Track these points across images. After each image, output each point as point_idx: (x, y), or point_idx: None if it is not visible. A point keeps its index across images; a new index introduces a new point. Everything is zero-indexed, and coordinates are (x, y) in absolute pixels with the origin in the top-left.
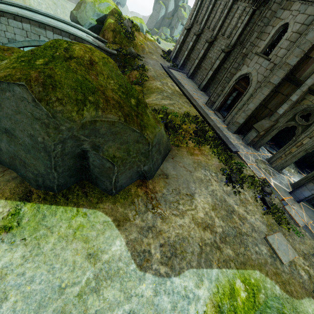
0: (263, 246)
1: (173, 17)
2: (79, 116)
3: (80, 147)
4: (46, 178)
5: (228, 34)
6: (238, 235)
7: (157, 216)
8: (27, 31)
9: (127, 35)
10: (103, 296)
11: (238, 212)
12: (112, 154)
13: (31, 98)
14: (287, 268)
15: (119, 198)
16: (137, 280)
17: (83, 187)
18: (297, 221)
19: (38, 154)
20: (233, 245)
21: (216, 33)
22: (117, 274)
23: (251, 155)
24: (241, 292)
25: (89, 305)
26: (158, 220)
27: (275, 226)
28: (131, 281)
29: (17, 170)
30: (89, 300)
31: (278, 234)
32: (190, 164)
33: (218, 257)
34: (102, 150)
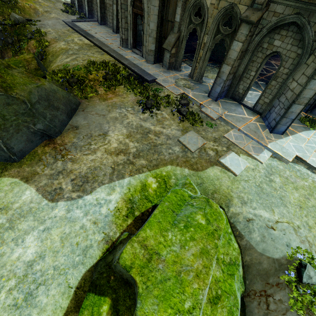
0: (176, 147)
1: None
2: None
3: None
4: None
5: None
6: (152, 148)
7: (67, 161)
8: None
9: None
10: (18, 229)
11: (154, 130)
12: None
13: None
14: (196, 154)
15: (25, 162)
16: (50, 209)
17: None
18: (212, 116)
19: None
20: (146, 156)
21: None
22: (29, 212)
23: (172, 77)
24: (152, 184)
25: (5, 238)
26: (68, 164)
27: (190, 128)
28: (44, 211)
29: None
30: (5, 235)
31: (190, 132)
32: (103, 109)
33: (130, 169)
34: None
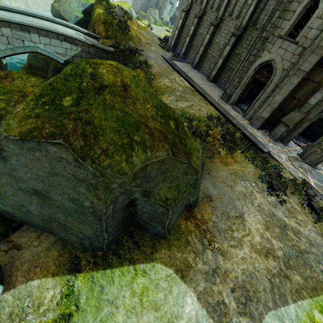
0: None
1: None
2: (129, 165)
3: (130, 198)
4: (94, 240)
5: (237, 14)
6: (299, 255)
7: (216, 253)
8: (8, 37)
9: (121, 26)
10: None
11: (290, 225)
12: (164, 196)
13: (71, 158)
14: None
15: (173, 240)
16: None
17: (131, 235)
18: None
19: (84, 218)
20: (298, 269)
21: (222, 14)
22: None
23: (283, 152)
24: None
25: None
26: (219, 257)
27: None
28: None
29: (55, 233)
30: None
31: None
32: (228, 177)
33: (289, 288)
34: (153, 195)
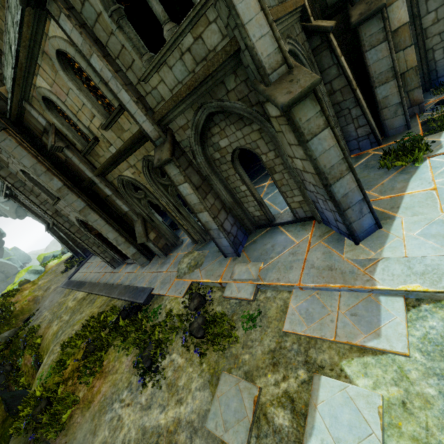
0: None
1: None
2: None
3: None
4: None
5: None
6: None
7: None
8: None
9: None
10: None
11: (166, 427)
12: None
13: None
14: None
15: None
16: None
17: None
18: (244, 297)
19: None
20: None
21: None
22: None
23: (173, 265)
24: None
25: None
26: None
27: (222, 362)
28: None
29: None
30: None
31: (220, 384)
32: (86, 434)
33: None
34: None
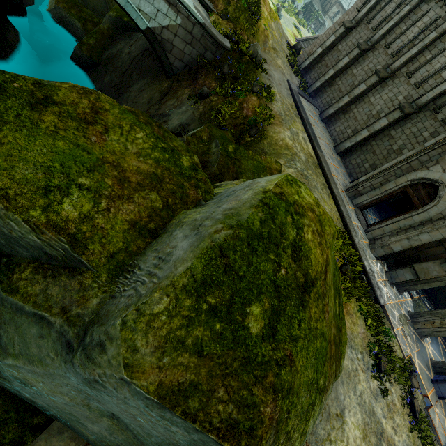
0: None
1: None
2: (302, 438)
3: None
4: None
5: (419, 80)
6: None
7: None
8: None
9: (251, 6)
10: None
11: (386, 432)
12: None
13: None
14: None
15: None
16: None
17: None
18: (440, 437)
19: None
20: None
21: (398, 66)
22: None
23: (396, 306)
24: None
25: None
26: None
27: None
28: None
29: None
30: None
31: None
32: None
33: None
34: None
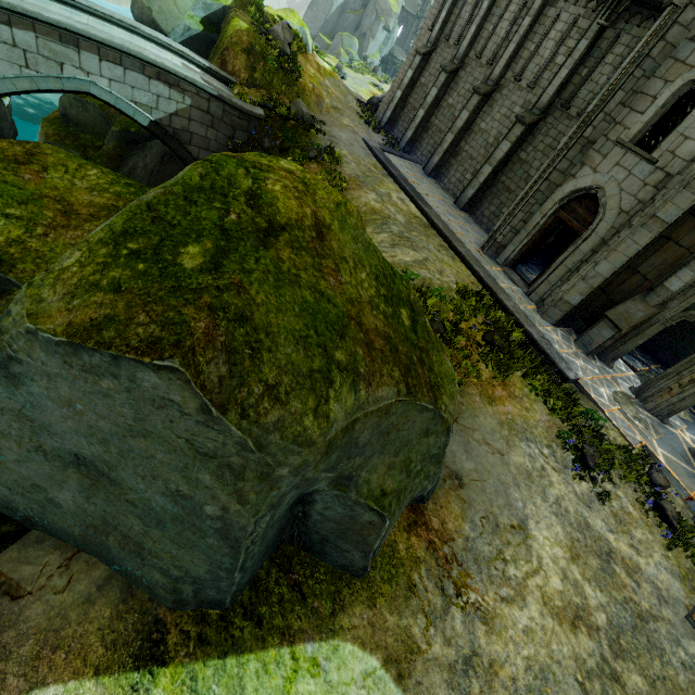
0: (690, 641)
1: (366, 11)
2: (321, 423)
3: (305, 492)
4: (207, 586)
5: (532, 79)
6: (638, 624)
7: (473, 617)
8: (27, 51)
9: (284, 64)
10: None
11: (619, 552)
12: (379, 487)
13: (194, 405)
14: None
15: (380, 583)
16: None
17: (287, 567)
18: None
19: (194, 538)
20: (638, 658)
21: (499, 73)
22: None
23: (603, 382)
24: None
25: None
26: (477, 628)
27: None
28: None
29: (109, 558)
30: None
31: None
32: (495, 431)
33: None
34: (356, 484)
